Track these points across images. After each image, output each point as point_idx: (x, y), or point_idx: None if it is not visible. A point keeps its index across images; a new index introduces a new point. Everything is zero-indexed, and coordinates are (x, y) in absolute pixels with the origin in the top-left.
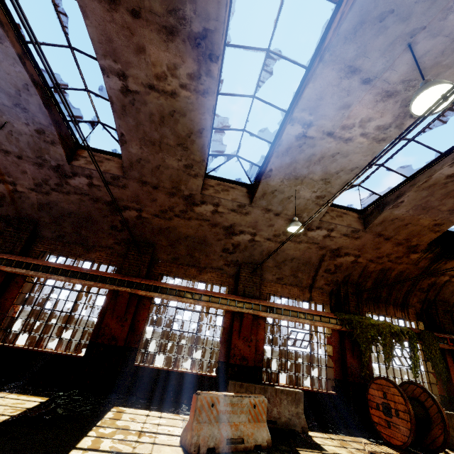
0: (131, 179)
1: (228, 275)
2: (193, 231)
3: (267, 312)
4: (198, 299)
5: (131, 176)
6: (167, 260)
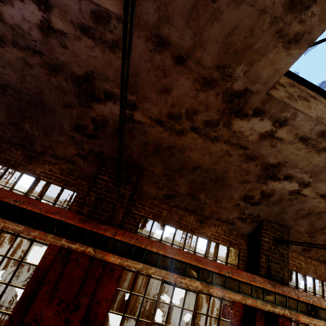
0: (135, 28)
1: (239, 233)
2: (210, 160)
3: (307, 314)
4: (208, 281)
5: (138, 16)
6: (155, 197)
